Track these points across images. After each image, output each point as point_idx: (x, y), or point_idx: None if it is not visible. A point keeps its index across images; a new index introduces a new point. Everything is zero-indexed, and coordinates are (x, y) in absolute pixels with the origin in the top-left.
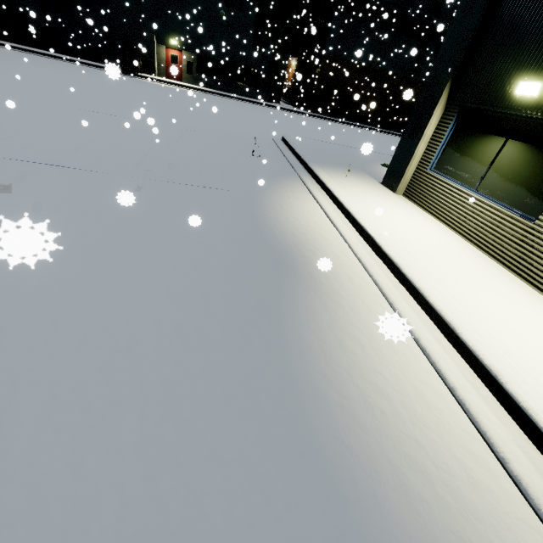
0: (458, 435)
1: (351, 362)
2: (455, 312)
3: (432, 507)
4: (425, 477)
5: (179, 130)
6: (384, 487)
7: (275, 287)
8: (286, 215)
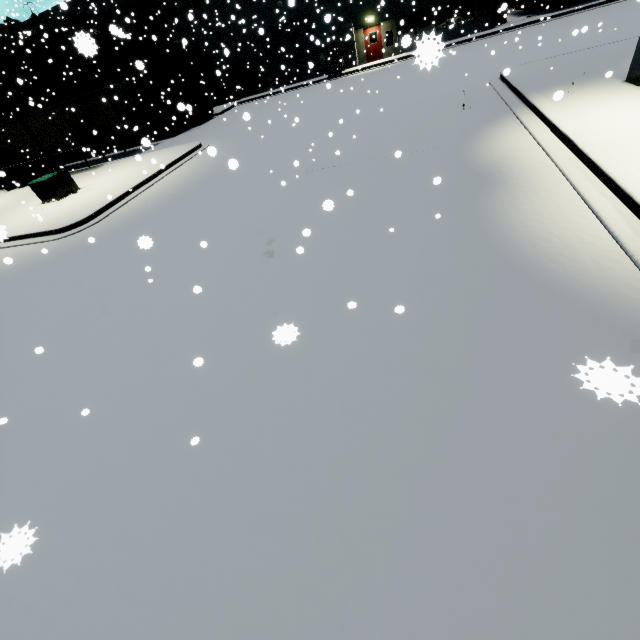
0: (586, 230)
1: (521, 213)
2: (624, 171)
3: (547, 248)
4: (549, 242)
5: (393, 113)
6: (522, 245)
7: (474, 192)
8: (491, 149)
